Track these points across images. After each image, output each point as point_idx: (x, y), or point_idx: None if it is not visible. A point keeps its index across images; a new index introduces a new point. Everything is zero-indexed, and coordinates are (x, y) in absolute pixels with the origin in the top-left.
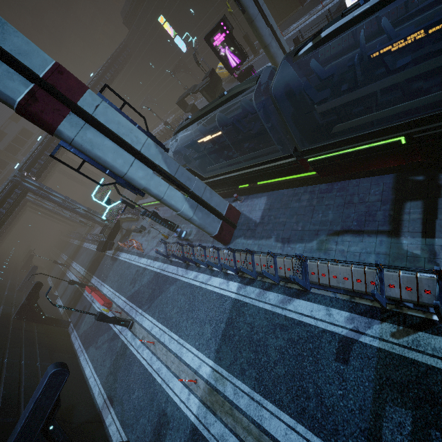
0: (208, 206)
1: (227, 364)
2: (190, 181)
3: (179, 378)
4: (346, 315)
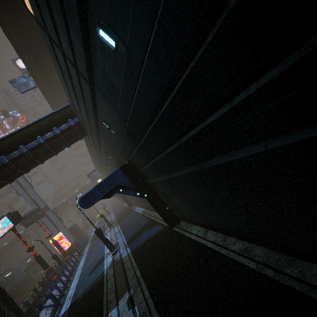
0: None
1: None
2: None
3: None
4: None
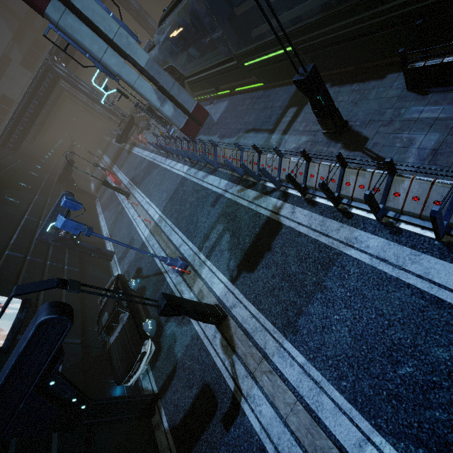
0: (174, 101)
1: (167, 212)
2: (159, 75)
3: (144, 222)
4: (226, 182)
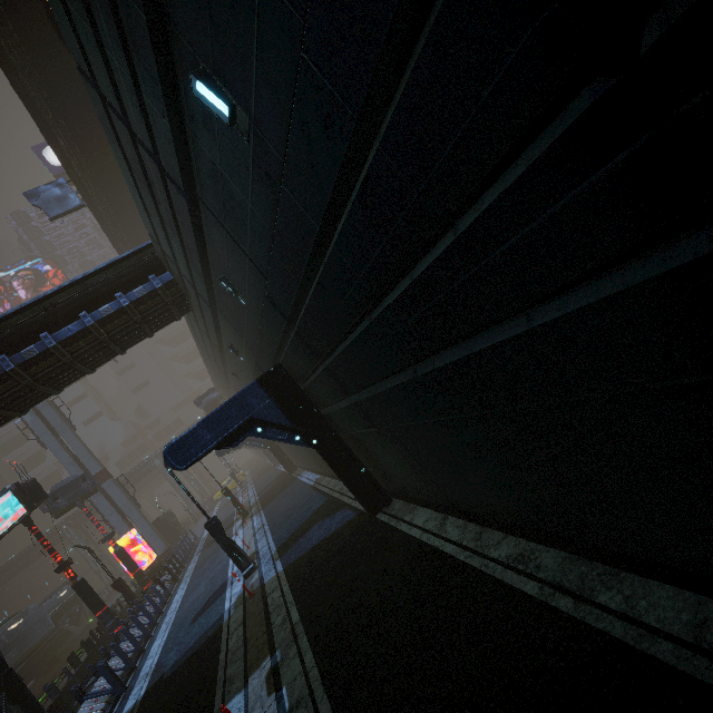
0: None
1: None
2: None
3: None
4: None
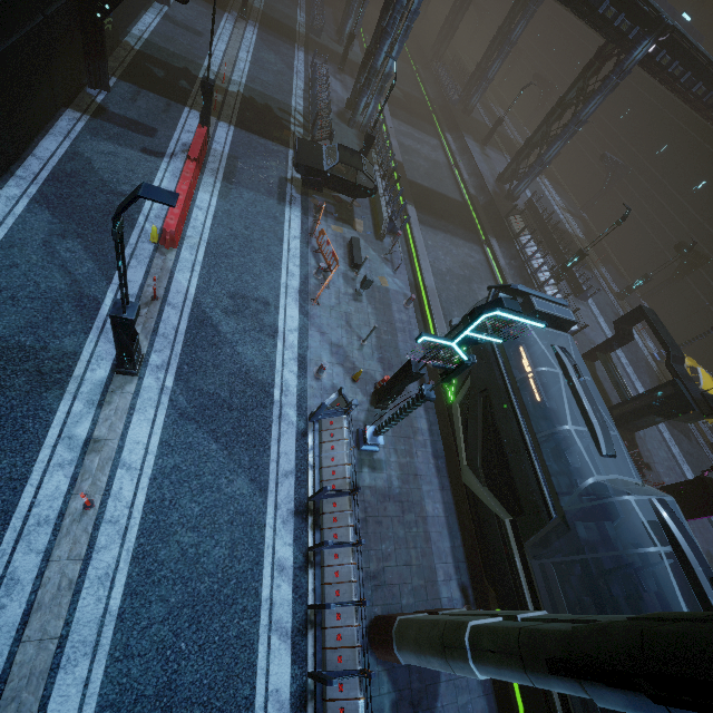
0: None
1: None
2: None
3: None
4: None
